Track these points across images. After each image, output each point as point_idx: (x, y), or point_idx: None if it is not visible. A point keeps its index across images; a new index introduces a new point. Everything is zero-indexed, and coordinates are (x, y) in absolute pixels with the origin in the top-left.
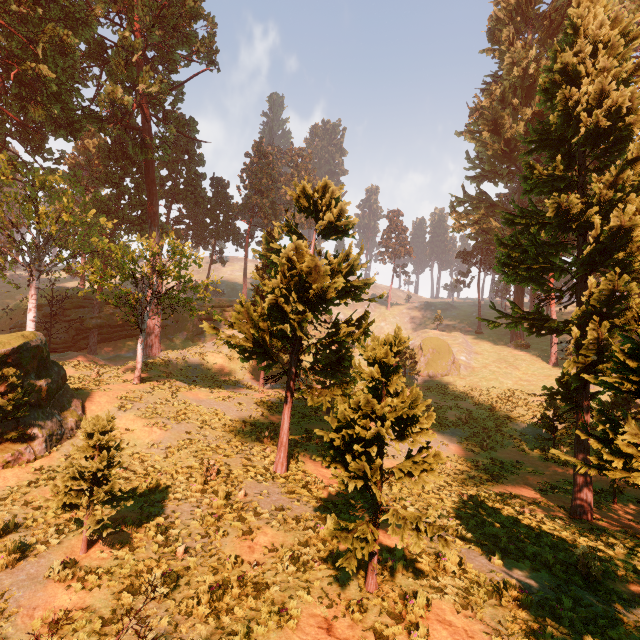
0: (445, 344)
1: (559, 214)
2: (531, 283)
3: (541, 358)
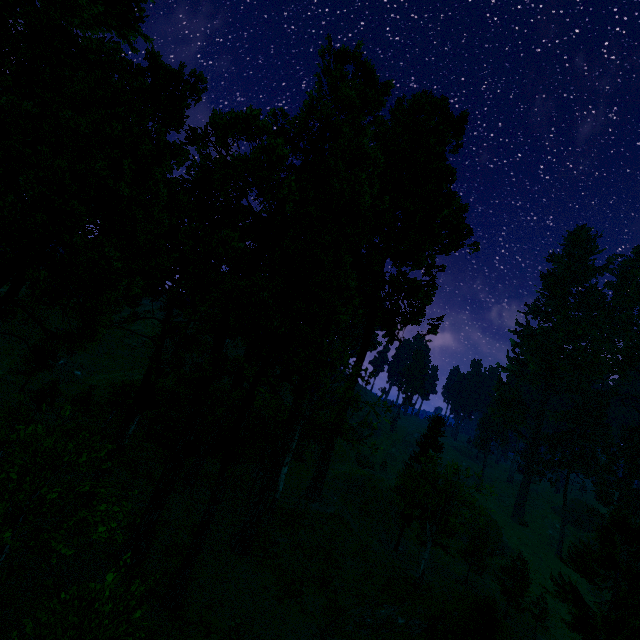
0: (496, 523)
1: None
2: (553, 486)
3: (546, 546)
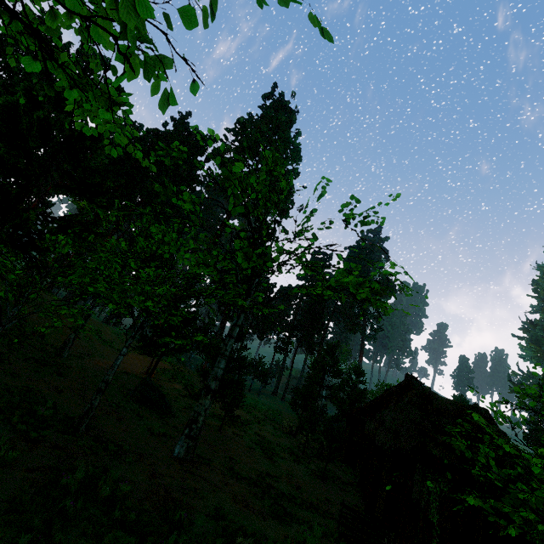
0: None
1: (542, 431)
2: None
3: None
